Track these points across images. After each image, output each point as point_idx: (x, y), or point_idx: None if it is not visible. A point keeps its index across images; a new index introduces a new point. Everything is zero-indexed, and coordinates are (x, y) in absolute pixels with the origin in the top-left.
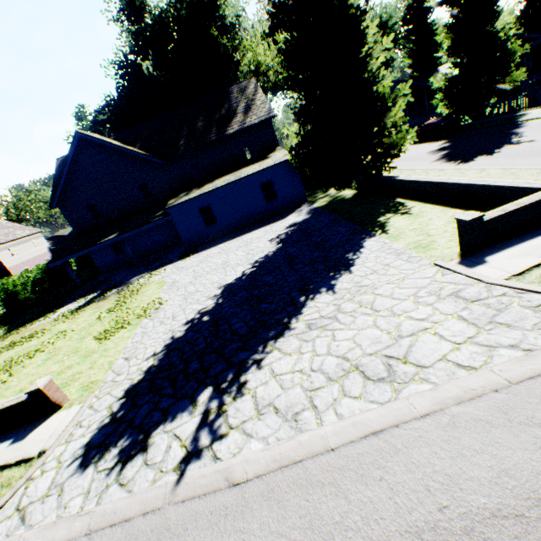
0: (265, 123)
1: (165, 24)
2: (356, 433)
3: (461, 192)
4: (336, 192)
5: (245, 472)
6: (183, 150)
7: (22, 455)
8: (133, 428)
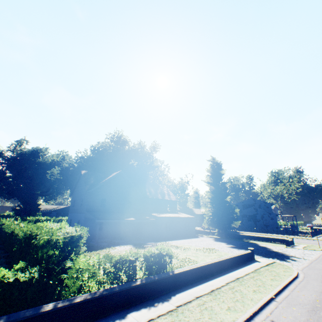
0: (175, 201)
1: (133, 153)
2: (317, 256)
3: (266, 239)
4: (205, 235)
5: (314, 259)
6: (150, 196)
7: (269, 262)
8: (285, 258)
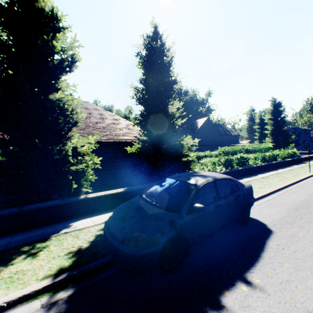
0: (237, 136)
1: (193, 101)
2: None
3: None
4: None
5: None
6: (223, 134)
7: None
8: None
